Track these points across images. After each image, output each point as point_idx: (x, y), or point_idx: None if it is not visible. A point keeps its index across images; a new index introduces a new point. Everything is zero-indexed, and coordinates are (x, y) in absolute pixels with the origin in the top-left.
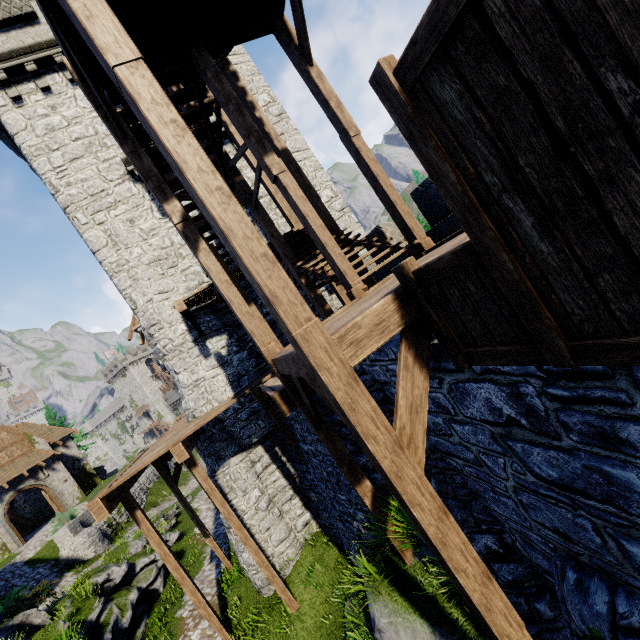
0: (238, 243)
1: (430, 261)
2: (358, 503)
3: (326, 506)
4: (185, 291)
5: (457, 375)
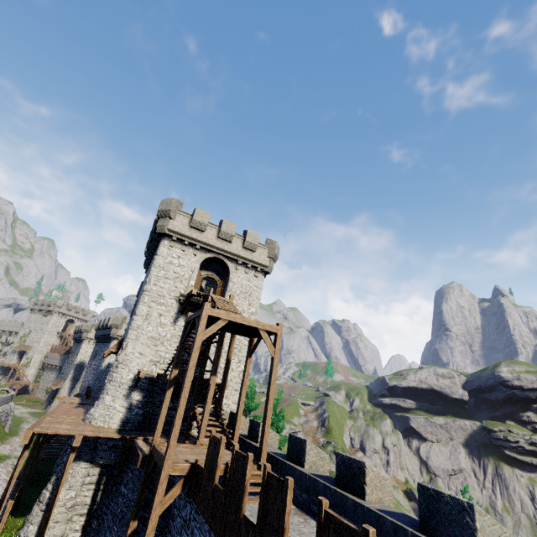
0: (174, 429)
1: (200, 465)
2: (121, 535)
3: (96, 535)
4: (149, 360)
5: (188, 498)
